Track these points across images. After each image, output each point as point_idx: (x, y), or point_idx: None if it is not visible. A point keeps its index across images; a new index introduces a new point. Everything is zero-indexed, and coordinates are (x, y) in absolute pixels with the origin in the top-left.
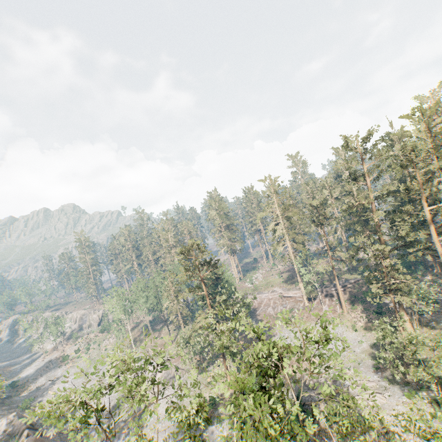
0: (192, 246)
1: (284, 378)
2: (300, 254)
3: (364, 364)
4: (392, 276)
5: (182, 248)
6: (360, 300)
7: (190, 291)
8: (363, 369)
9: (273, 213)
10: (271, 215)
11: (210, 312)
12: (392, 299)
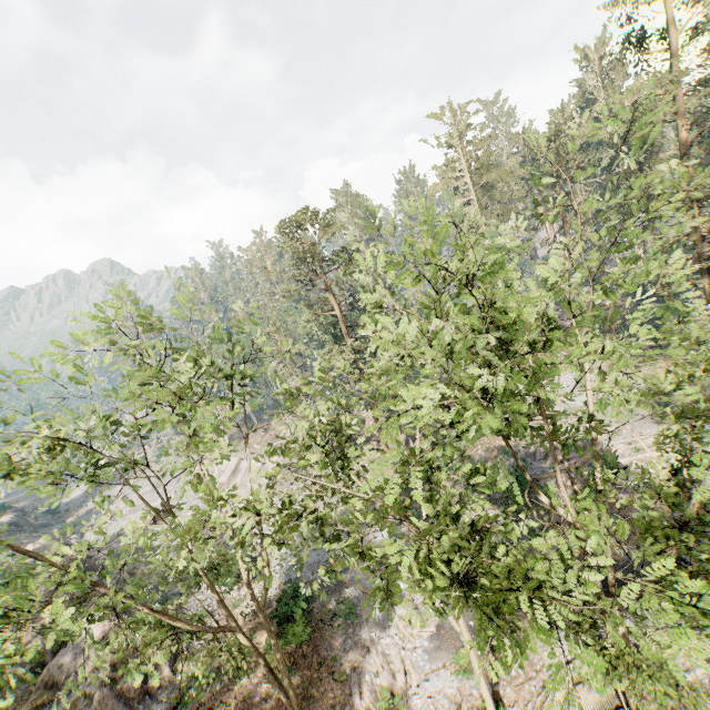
0: (304, 218)
1: (488, 452)
2: (511, 255)
3: (637, 415)
4: (705, 252)
5: (285, 223)
6: (620, 330)
7: (309, 305)
8: (635, 422)
9: (459, 182)
10: (455, 184)
11: (349, 345)
12: (706, 289)
